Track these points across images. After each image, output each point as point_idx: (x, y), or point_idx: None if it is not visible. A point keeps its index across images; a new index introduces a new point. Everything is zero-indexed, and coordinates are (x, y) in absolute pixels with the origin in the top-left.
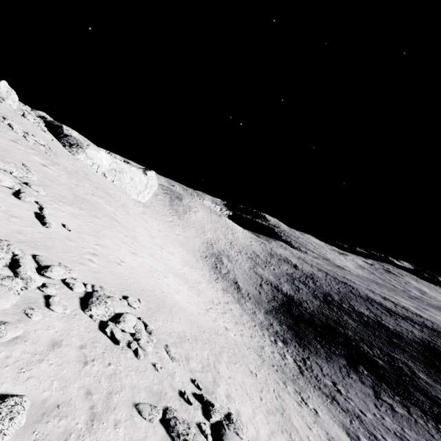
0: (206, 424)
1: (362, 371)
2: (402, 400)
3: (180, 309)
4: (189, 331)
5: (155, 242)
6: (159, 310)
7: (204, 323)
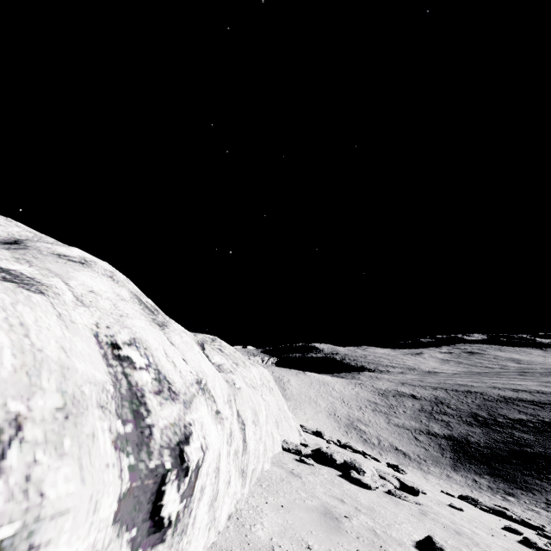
0: None
1: None
2: None
3: None
4: None
5: None
6: None
7: None
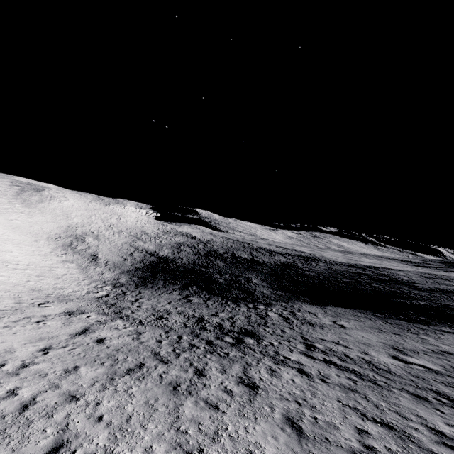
0: None
1: (191, 288)
2: (210, 296)
3: None
4: None
5: None
6: None
7: None
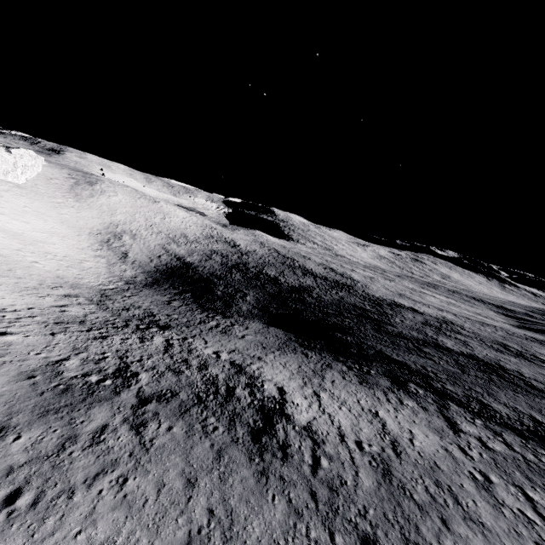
0: None
1: (185, 295)
2: (191, 303)
3: None
4: None
5: None
6: None
7: None
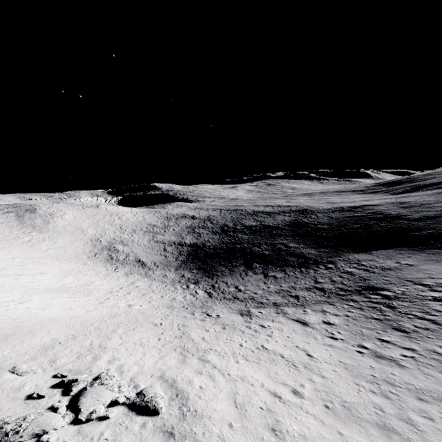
0: (61, 400)
1: (256, 266)
2: (281, 268)
3: (52, 321)
4: (65, 335)
5: (3, 274)
6: (7, 340)
7: (94, 317)
